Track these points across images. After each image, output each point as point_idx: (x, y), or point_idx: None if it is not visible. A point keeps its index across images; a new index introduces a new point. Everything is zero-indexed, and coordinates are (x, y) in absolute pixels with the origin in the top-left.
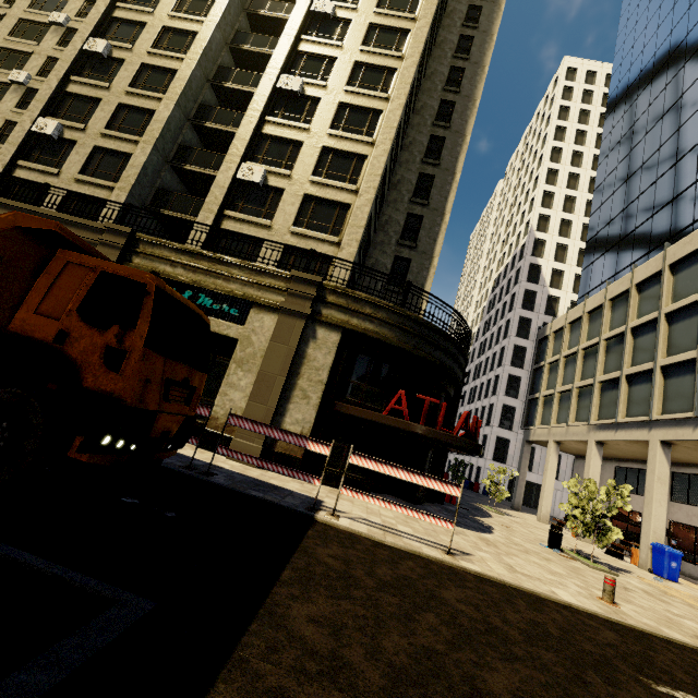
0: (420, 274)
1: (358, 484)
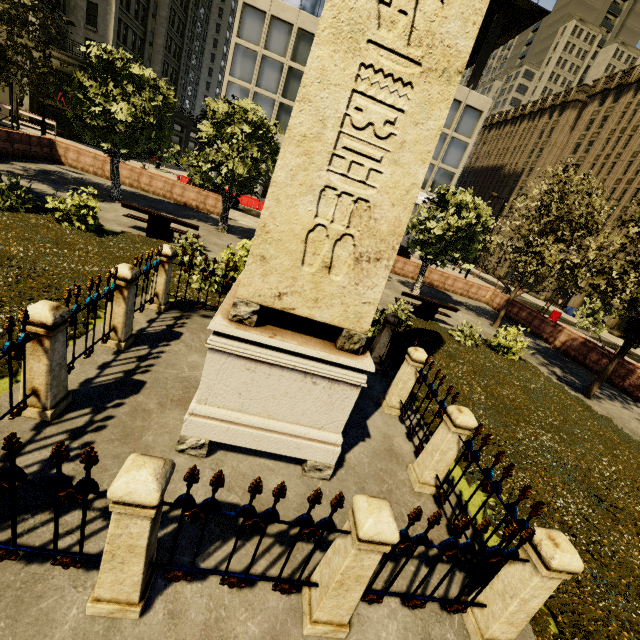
0: (105, 18)
1: (62, 135)
